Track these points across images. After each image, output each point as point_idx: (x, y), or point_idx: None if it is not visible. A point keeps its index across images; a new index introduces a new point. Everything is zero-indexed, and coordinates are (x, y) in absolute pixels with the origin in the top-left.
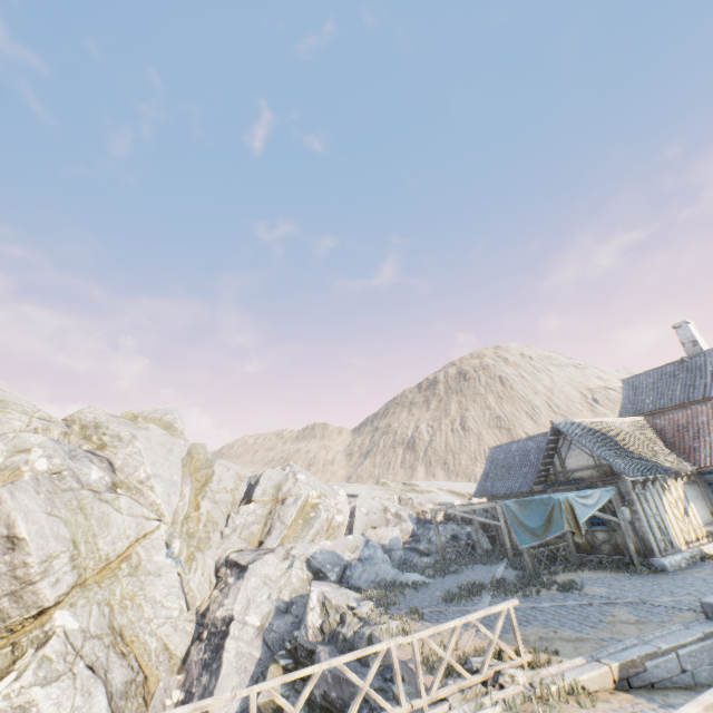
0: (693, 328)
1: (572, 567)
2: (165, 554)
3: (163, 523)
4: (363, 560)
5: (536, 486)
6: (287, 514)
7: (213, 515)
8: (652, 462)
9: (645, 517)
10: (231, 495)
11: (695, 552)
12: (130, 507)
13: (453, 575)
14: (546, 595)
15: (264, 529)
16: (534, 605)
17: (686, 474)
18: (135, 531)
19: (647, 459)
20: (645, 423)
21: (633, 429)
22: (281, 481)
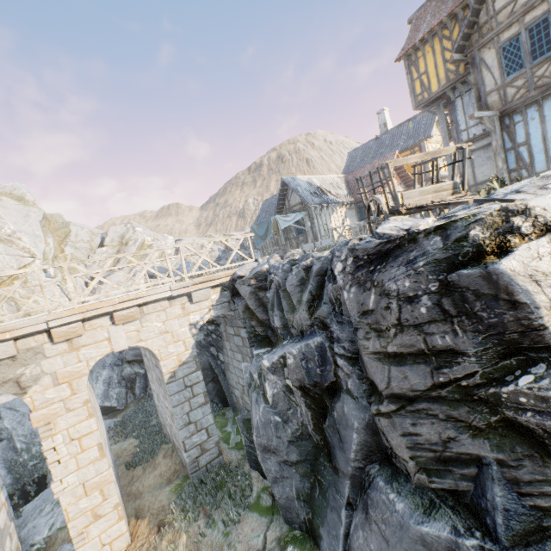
0: (387, 114)
1: None
2: (44, 276)
3: (36, 259)
4: (180, 269)
5: None
6: (130, 250)
7: (76, 255)
8: (330, 198)
9: (318, 226)
10: (88, 244)
11: (340, 240)
12: (6, 250)
13: None
14: None
15: (115, 260)
16: None
17: (348, 203)
18: (16, 264)
19: (329, 197)
20: (343, 179)
21: (333, 182)
22: (124, 233)
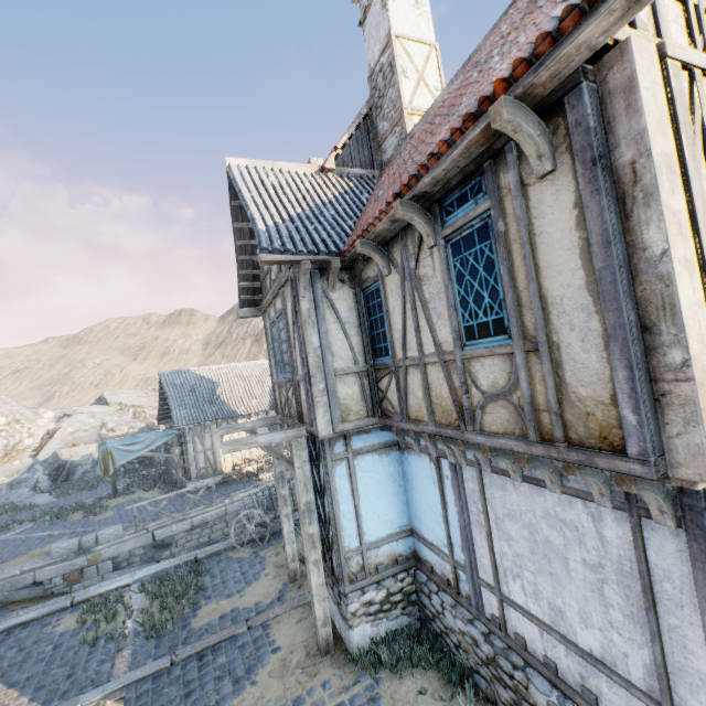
0: None
1: (150, 487)
2: None
3: None
4: (13, 484)
5: (162, 421)
6: None
7: None
8: (225, 408)
9: (194, 453)
10: None
11: (234, 473)
12: None
13: (84, 492)
14: (70, 521)
15: None
16: (32, 535)
17: (259, 414)
18: None
19: (227, 405)
20: None
21: (256, 372)
22: None
